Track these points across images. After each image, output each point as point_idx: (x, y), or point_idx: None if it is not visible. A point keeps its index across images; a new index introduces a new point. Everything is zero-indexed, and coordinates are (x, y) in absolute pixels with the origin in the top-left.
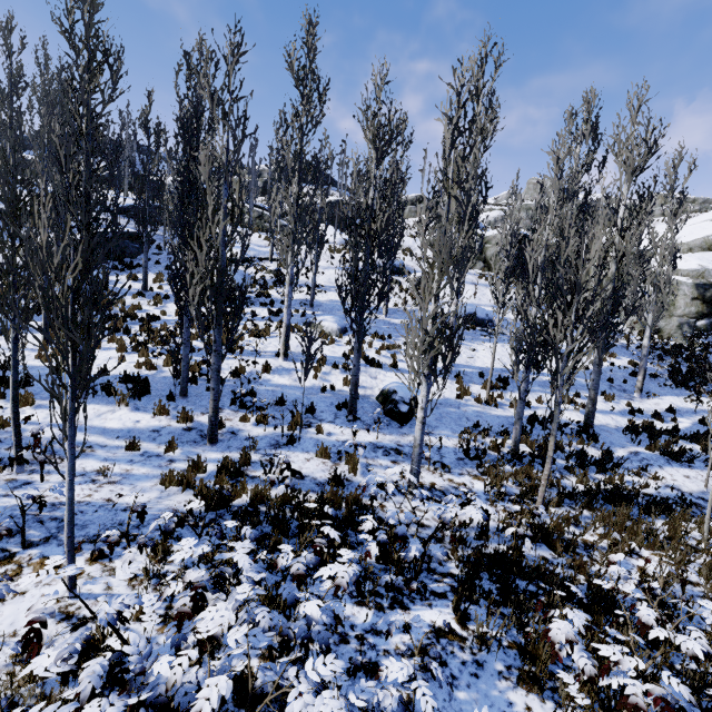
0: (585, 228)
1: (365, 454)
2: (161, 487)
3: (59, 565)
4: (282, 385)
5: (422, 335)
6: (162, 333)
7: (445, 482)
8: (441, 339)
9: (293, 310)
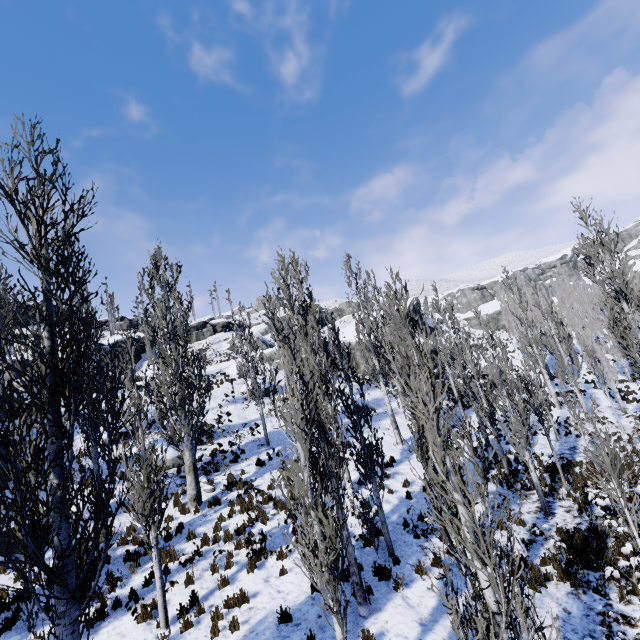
0: (439, 344)
1: (501, 515)
2: (537, 595)
3: (639, 639)
4: (393, 510)
5: (525, 425)
6: (223, 534)
7: (535, 503)
8: (522, 424)
9: (262, 455)
